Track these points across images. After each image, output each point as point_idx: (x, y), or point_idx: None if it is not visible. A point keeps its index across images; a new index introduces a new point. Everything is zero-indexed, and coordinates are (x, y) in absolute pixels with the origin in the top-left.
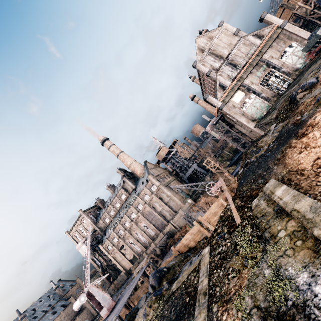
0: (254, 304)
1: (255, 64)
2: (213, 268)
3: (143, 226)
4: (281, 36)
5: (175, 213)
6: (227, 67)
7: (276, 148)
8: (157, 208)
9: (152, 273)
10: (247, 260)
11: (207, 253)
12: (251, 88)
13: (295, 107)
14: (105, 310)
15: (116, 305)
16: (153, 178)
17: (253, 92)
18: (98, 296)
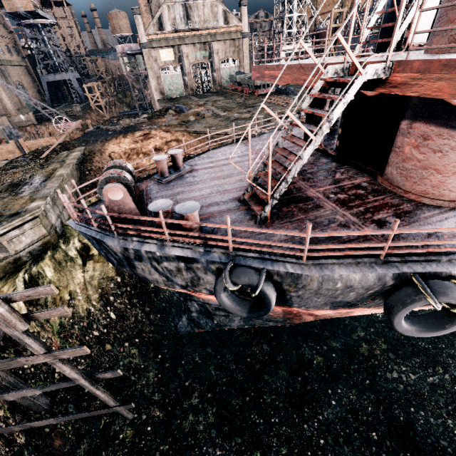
0: (11, 182)
1: (203, 41)
2: (1, 170)
3: None
4: (236, 43)
5: None
6: (181, 8)
7: (117, 133)
8: None
9: None
10: (25, 171)
11: (4, 163)
12: (183, 60)
13: (162, 116)
14: None
15: None
16: None
17: (182, 66)
18: None
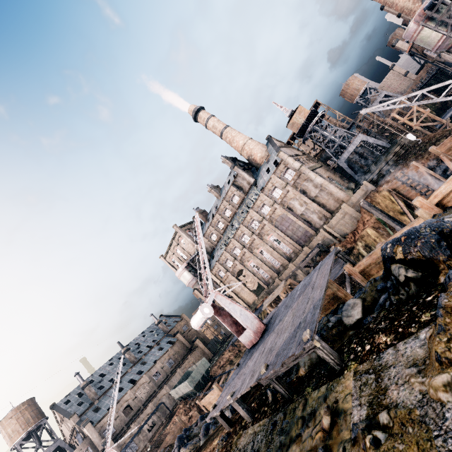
0: None
1: None
2: None
3: (271, 241)
4: None
5: (331, 214)
6: None
7: None
8: (295, 209)
9: (393, 239)
10: None
11: None
12: None
13: None
14: (249, 334)
15: (271, 326)
16: (288, 156)
17: None
18: (232, 310)
